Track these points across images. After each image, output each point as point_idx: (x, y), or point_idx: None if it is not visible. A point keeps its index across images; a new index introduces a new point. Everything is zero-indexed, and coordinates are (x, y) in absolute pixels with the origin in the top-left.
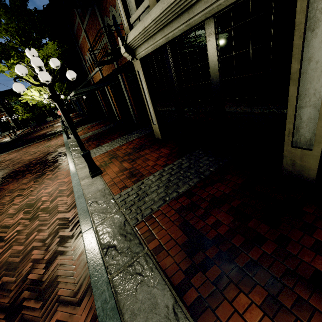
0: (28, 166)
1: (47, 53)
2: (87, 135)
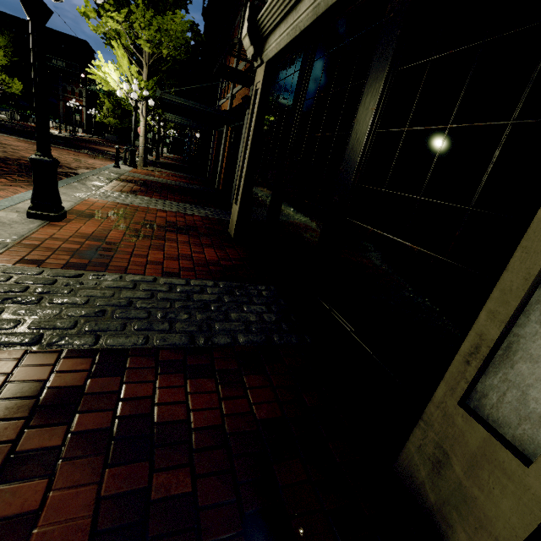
0: (4, 160)
1: (169, 27)
2: (145, 177)
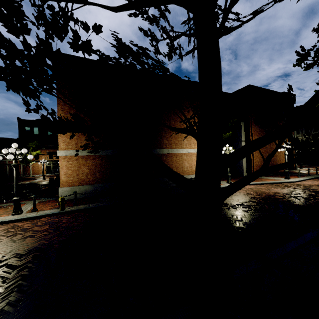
0: None
1: None
2: None
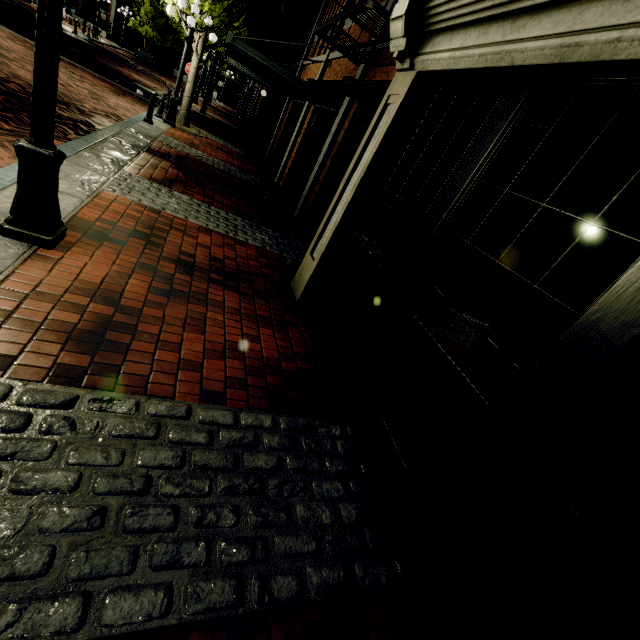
0: None
1: None
2: (185, 149)
